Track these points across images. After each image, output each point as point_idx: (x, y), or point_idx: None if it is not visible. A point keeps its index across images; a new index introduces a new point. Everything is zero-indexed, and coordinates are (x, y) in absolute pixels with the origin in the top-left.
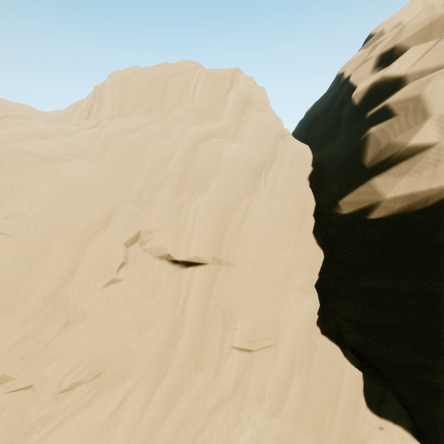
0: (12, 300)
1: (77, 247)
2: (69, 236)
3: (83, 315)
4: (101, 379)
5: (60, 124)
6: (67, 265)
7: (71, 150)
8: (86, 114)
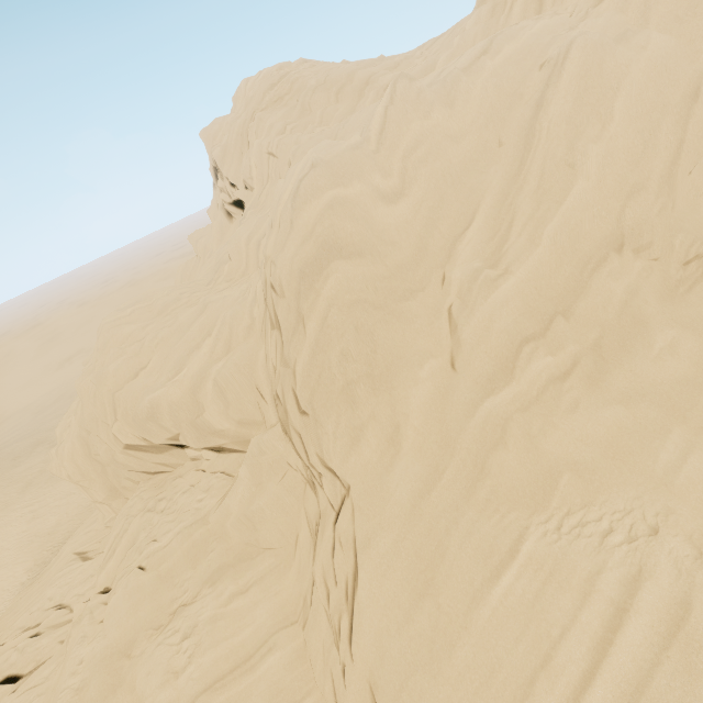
0: (640, 180)
1: (680, 123)
2: (670, 113)
3: (673, 204)
4: (702, 262)
5: (545, 19)
6: (674, 144)
7: (618, 28)
8: (534, 5)
